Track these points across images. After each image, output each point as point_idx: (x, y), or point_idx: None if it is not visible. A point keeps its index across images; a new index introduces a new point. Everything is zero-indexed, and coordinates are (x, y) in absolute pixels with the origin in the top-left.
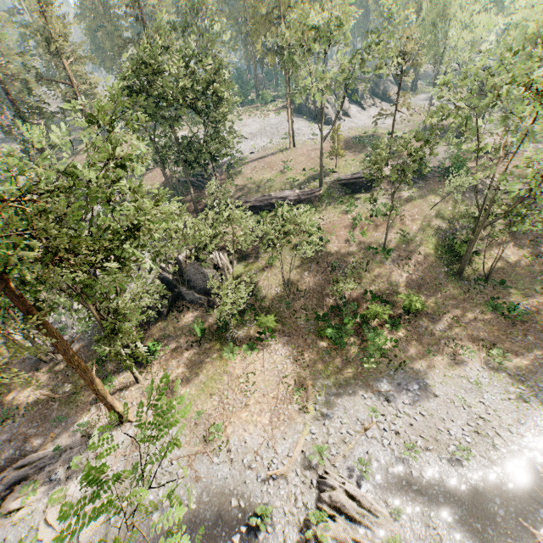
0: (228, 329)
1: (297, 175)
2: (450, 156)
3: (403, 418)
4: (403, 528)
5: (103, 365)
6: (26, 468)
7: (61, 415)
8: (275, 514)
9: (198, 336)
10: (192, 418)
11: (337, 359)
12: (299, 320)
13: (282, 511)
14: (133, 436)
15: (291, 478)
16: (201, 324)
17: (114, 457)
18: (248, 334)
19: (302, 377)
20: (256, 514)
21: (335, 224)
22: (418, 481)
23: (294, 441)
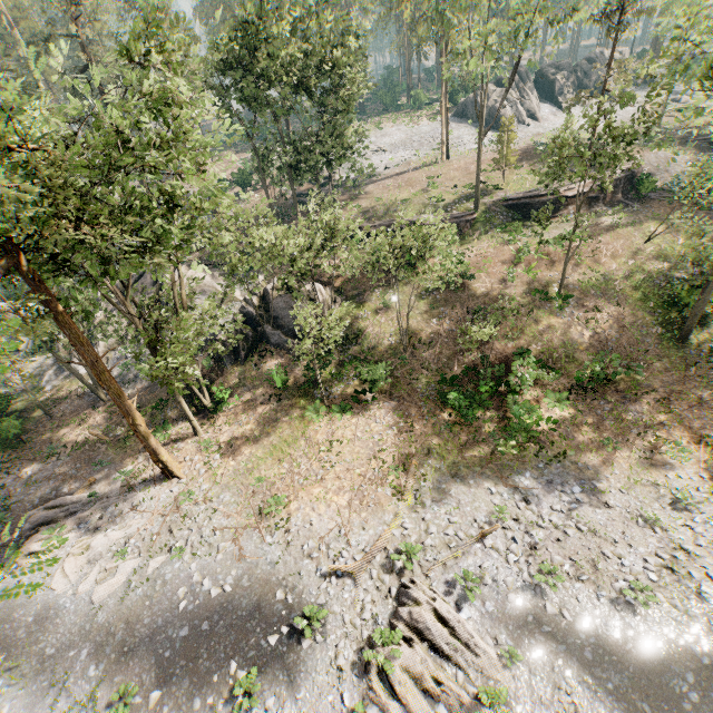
0: (317, 383)
1: (444, 194)
2: (693, 163)
3: (547, 529)
4: (516, 681)
5: (162, 411)
6: (57, 510)
7: (106, 459)
8: (330, 621)
9: (277, 387)
10: (249, 484)
11: (460, 437)
12: (415, 382)
13: (340, 619)
14: (177, 494)
15: (362, 579)
16: (281, 371)
17: (152, 515)
18: (342, 393)
19: (405, 453)
20: (305, 616)
21: (488, 257)
22: (554, 621)
23: (377, 534)
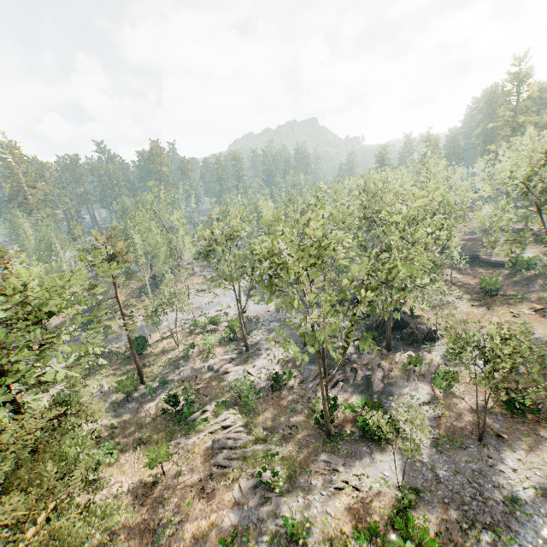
0: None
1: None
2: None
3: None
4: None
5: None
6: None
7: None
8: None
9: None
10: None
11: None
12: None
13: None
14: None
15: None
16: None
17: None
18: None
19: None
20: None
21: None
22: None
23: None
